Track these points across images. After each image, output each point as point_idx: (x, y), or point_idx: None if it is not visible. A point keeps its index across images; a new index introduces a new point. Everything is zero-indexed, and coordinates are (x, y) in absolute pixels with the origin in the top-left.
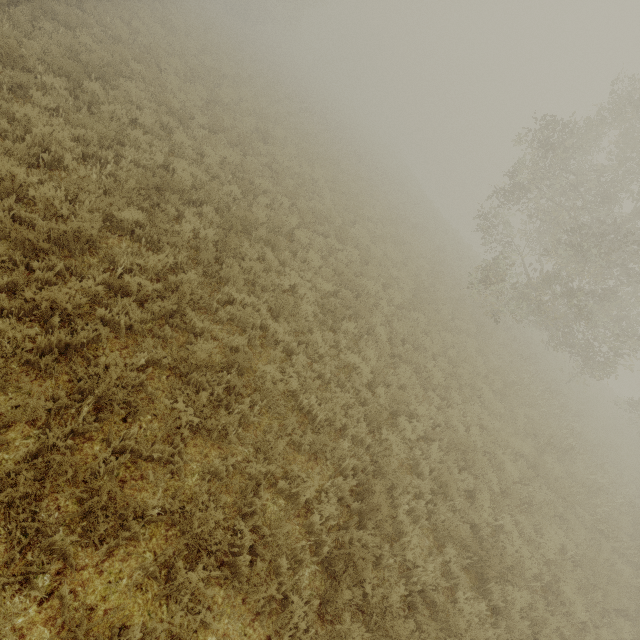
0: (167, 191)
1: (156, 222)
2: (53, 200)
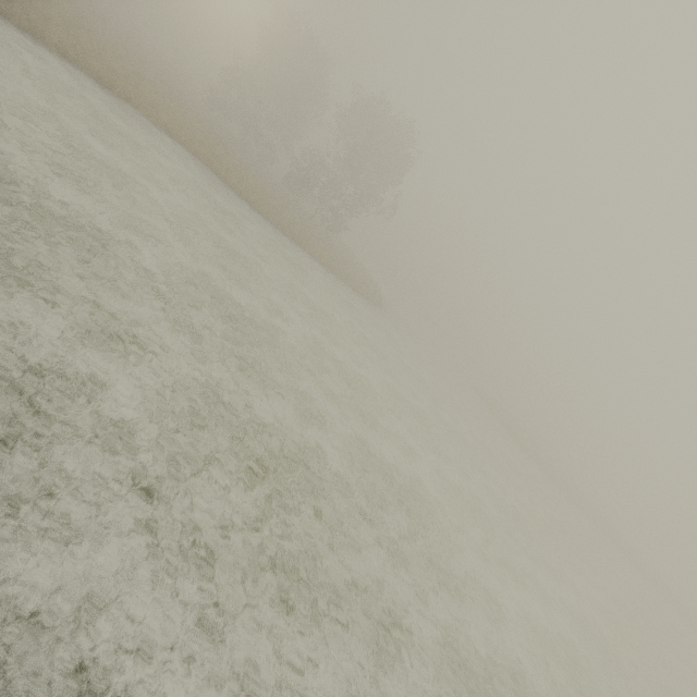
0: None
1: None
2: None
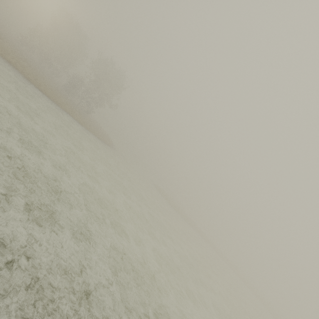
0: None
1: None
2: None
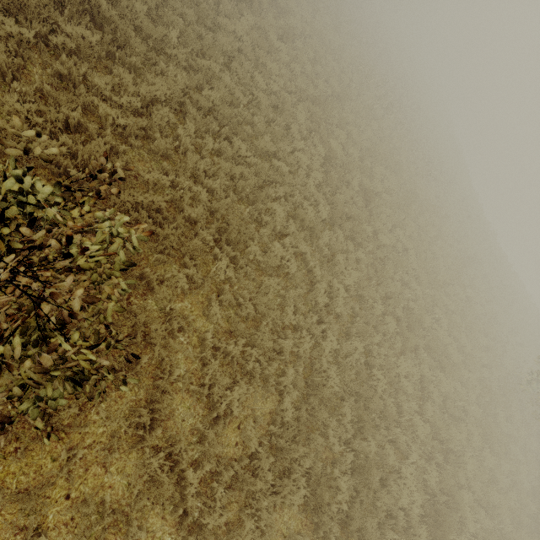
0: (313, 396)
1: (317, 492)
2: (230, 481)
